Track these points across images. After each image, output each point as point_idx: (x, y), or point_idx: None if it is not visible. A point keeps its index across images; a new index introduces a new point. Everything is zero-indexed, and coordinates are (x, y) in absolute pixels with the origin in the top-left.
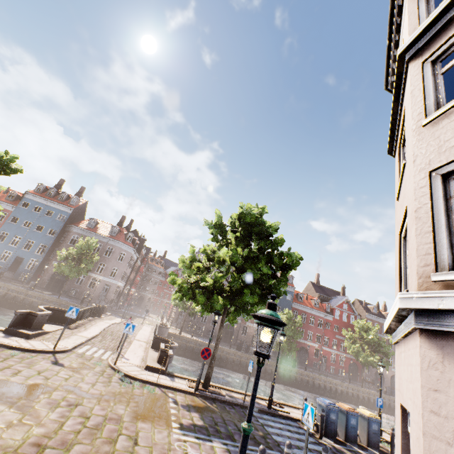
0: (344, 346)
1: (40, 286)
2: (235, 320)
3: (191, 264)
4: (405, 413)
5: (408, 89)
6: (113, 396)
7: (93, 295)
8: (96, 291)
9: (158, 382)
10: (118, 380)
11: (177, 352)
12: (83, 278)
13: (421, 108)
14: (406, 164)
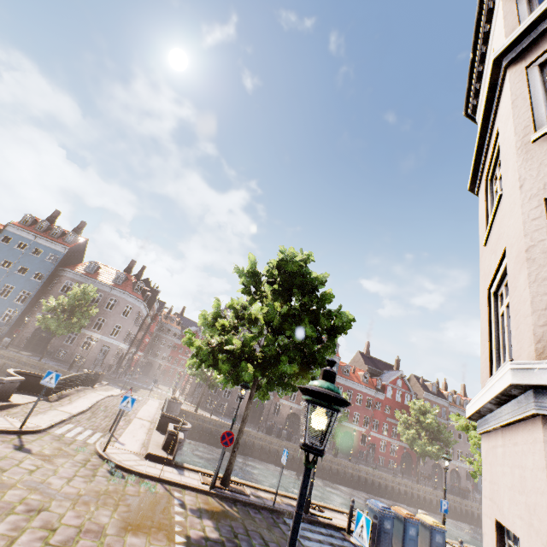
0: (397, 432)
1: (17, 345)
2: (266, 395)
3: (215, 321)
4: (502, 534)
5: (506, 101)
6: (96, 496)
7: (86, 358)
8: (91, 353)
9: (161, 477)
10: (105, 473)
11: (191, 434)
12: (75, 336)
13: (527, 121)
14: (504, 194)
